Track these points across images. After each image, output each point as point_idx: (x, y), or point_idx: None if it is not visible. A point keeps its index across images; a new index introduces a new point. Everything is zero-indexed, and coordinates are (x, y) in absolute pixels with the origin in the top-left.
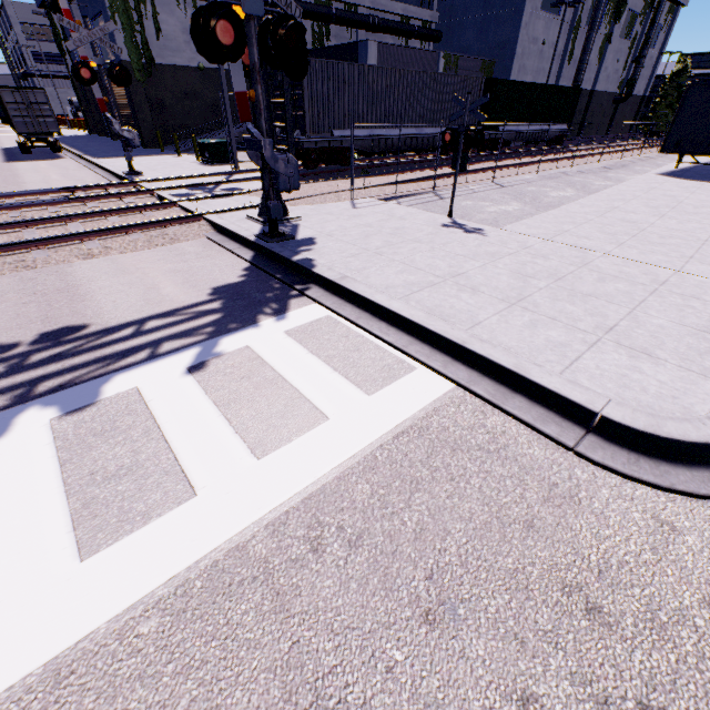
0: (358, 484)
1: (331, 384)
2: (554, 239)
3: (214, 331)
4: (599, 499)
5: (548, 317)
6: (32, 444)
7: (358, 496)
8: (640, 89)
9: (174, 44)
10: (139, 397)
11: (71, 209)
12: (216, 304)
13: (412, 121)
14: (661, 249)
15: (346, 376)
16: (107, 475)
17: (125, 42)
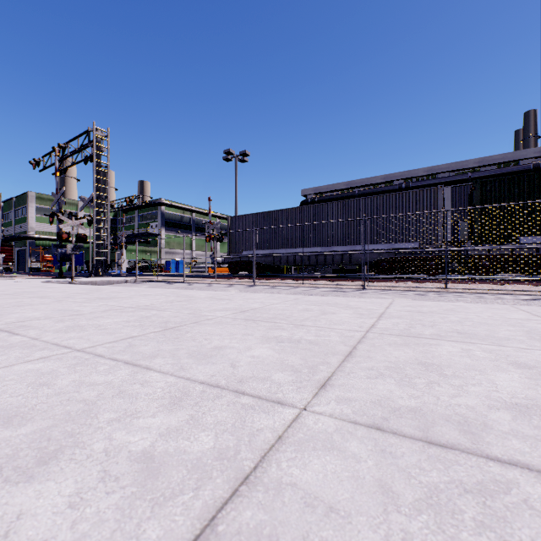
0: None
1: None
2: None
3: None
4: None
5: None
6: None
7: None
8: None
9: None
10: None
11: None
12: None
13: (318, 241)
14: None
15: None
16: None
17: None
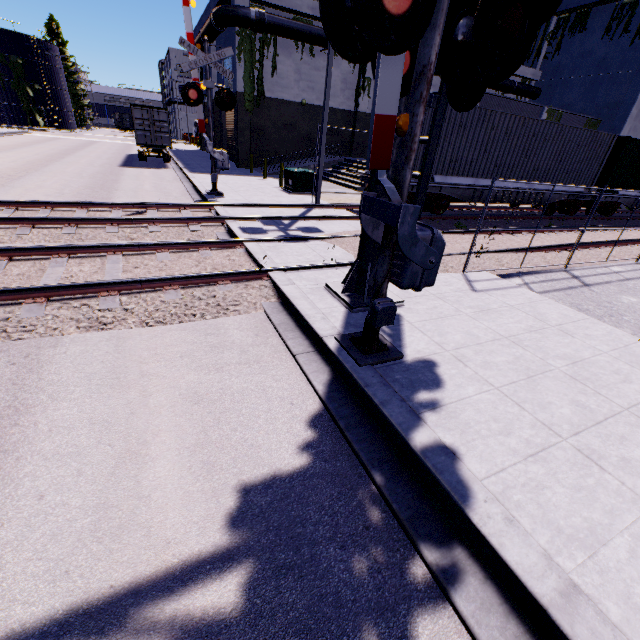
0: None
1: None
2: None
3: None
4: None
5: None
6: None
7: None
8: None
9: (285, 82)
10: None
11: (131, 230)
12: (234, 585)
13: (523, 174)
14: None
15: None
16: None
17: (244, 77)
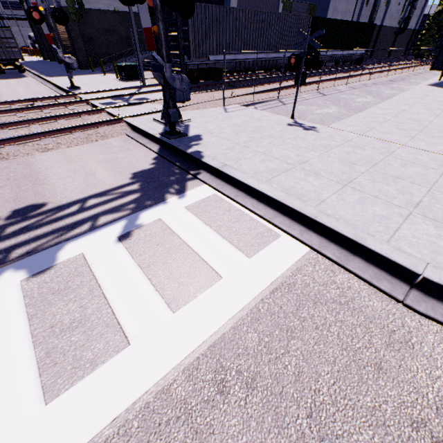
0: (248, 333)
1: (221, 249)
2: (366, 134)
3: (135, 207)
4: (427, 344)
5: (371, 195)
6: (8, 301)
7: (249, 343)
8: (412, 24)
9: None
10: (84, 261)
11: (32, 114)
12: (136, 186)
13: (262, 48)
14: (441, 141)
15: (231, 242)
16: (63, 327)
17: None
